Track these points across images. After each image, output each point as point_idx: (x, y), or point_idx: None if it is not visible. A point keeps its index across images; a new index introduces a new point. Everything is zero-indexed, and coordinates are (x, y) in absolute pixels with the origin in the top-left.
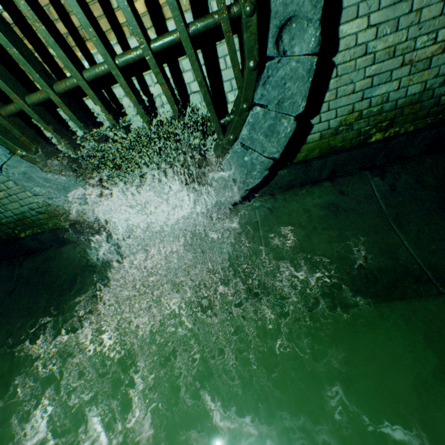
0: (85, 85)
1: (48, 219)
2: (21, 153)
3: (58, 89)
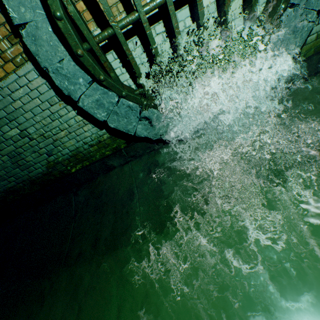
0: (170, 0)
1: (96, 151)
2: (103, 77)
3: (146, 9)
